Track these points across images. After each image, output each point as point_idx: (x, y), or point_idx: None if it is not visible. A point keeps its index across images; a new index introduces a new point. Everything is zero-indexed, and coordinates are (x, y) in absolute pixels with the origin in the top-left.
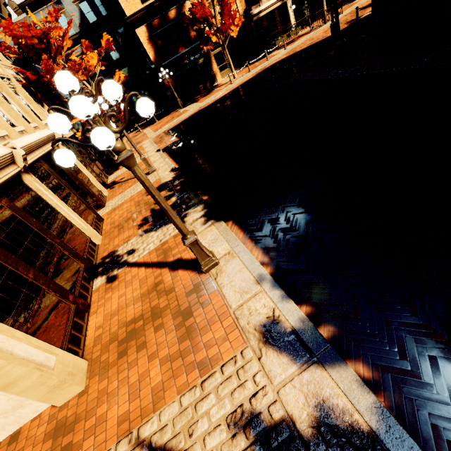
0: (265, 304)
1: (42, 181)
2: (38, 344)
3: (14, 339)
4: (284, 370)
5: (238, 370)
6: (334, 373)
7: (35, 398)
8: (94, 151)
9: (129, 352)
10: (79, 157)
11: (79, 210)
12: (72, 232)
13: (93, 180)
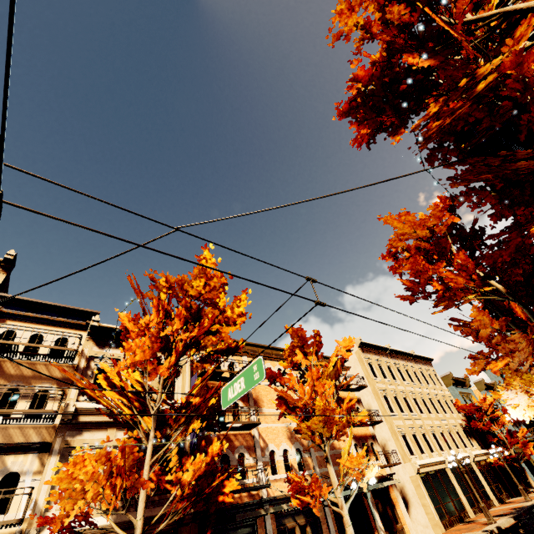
0: (490, 528)
1: (454, 475)
2: (435, 511)
3: (431, 504)
4: (479, 532)
5: (472, 532)
6: (485, 532)
7: (430, 524)
8: (504, 474)
9: (455, 531)
10: (485, 473)
11: (467, 496)
12: (459, 501)
13: (487, 490)
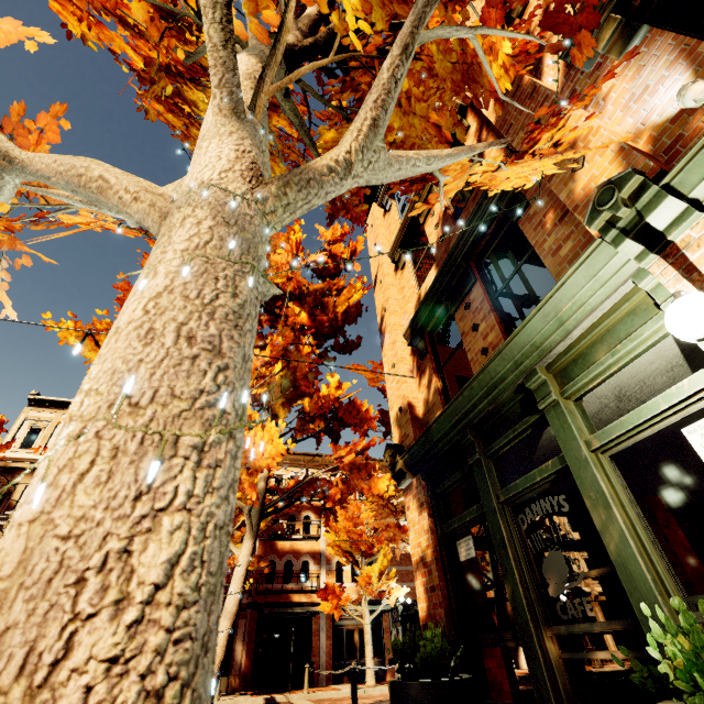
0: None
1: (604, 611)
2: None
3: None
4: None
5: None
6: None
7: None
8: None
9: None
10: None
11: (619, 639)
12: (599, 641)
13: None
